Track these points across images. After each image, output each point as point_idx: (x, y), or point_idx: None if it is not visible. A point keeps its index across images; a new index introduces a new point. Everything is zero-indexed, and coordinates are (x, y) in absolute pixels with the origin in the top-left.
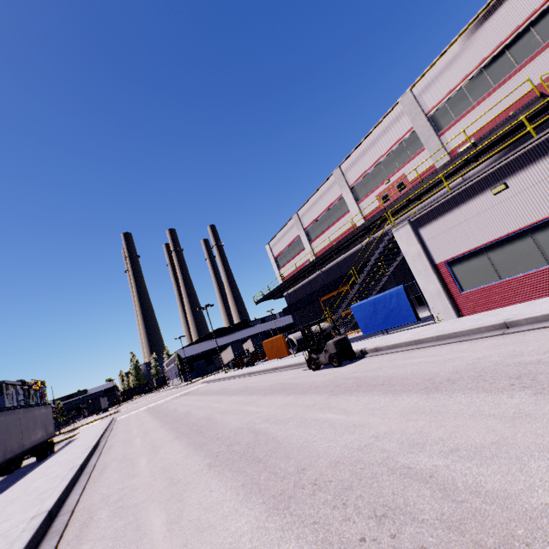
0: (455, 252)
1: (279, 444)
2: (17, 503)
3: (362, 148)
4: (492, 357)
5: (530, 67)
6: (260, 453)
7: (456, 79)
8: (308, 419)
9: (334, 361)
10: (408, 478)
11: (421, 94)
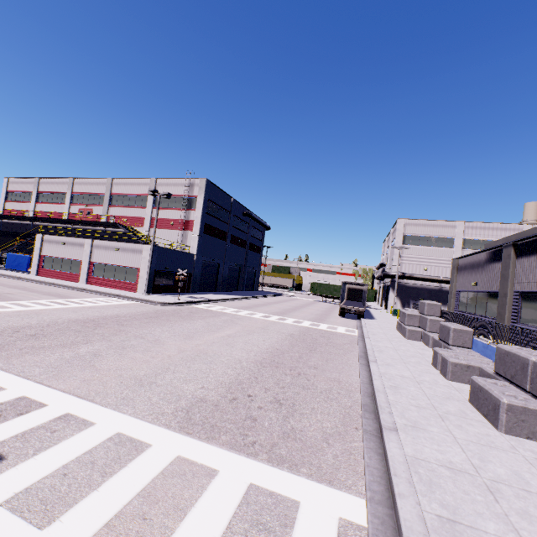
0: (48, 254)
1: None
2: None
3: (87, 181)
4: None
5: (136, 209)
6: None
7: (124, 192)
8: None
9: None
10: None
11: (115, 184)
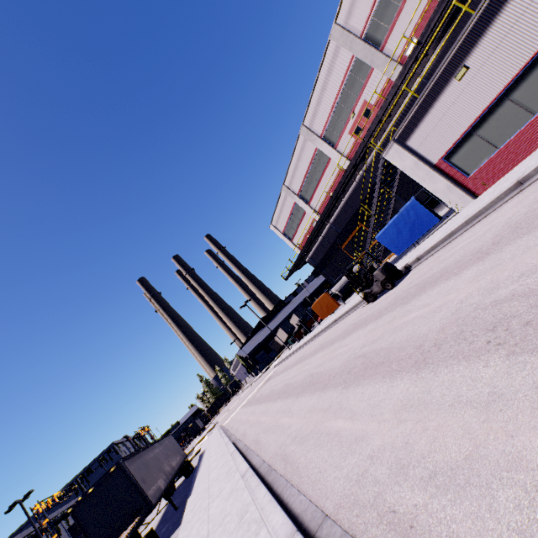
0: (446, 146)
1: (388, 349)
2: (215, 485)
3: (316, 98)
4: (520, 211)
5: None
6: (378, 360)
7: None
8: (398, 326)
9: (387, 286)
10: (498, 305)
11: (347, 22)
